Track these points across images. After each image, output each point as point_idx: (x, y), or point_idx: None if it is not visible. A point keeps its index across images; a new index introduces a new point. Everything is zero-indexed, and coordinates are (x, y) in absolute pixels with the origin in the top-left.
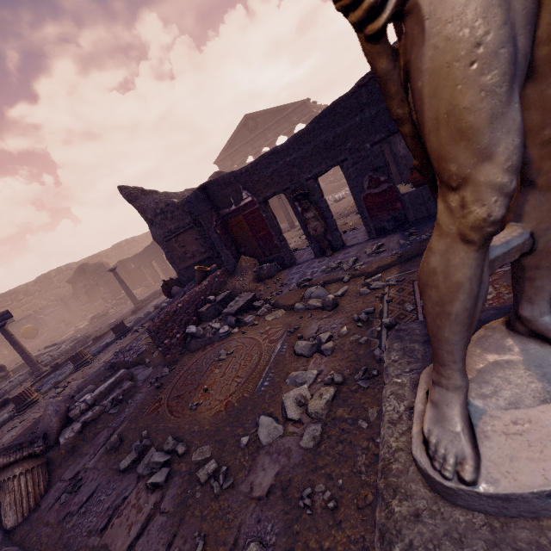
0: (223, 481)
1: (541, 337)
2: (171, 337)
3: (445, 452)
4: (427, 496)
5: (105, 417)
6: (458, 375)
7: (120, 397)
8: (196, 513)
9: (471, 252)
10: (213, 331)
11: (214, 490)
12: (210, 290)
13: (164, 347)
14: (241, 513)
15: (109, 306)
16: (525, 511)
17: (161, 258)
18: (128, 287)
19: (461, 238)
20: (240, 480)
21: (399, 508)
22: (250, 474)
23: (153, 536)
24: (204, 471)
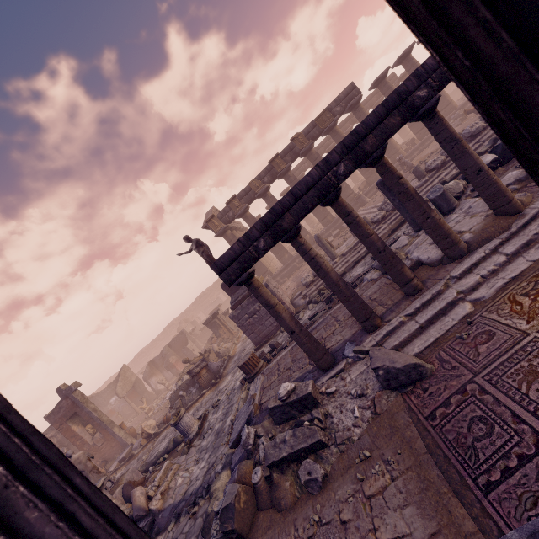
0: None
1: None
2: None
3: None
4: None
5: None
6: None
7: None
8: None
9: None
10: None
11: None
12: None
13: None
14: None
15: None
16: None
17: None
18: None
19: None
20: None
21: None
22: None
23: None
24: None
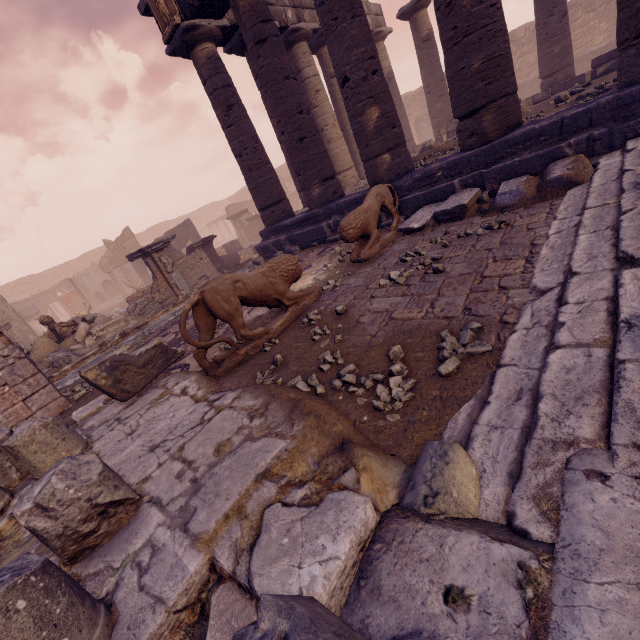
0: None
1: None
2: None
3: None
4: None
5: None
6: None
7: None
8: None
9: None
10: None
11: None
12: None
13: None
14: None
15: None
16: None
17: None
18: None
19: None
20: None
21: None
22: None
23: None
24: None
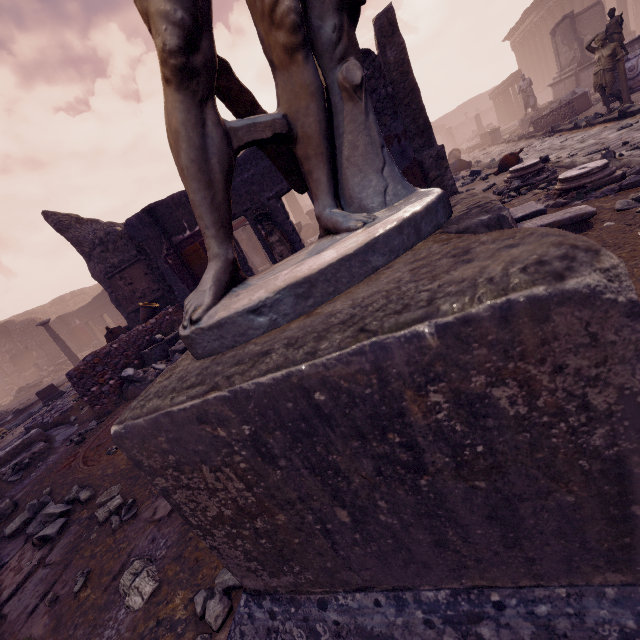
0: (125, 514)
1: (329, 233)
2: (102, 384)
3: (190, 307)
4: (187, 363)
5: (2, 486)
6: (214, 243)
7: (25, 460)
8: (86, 554)
9: (174, 94)
10: (156, 372)
11: (112, 525)
12: (158, 329)
13: (90, 396)
14: (136, 539)
15: (44, 375)
16: (237, 335)
17: (115, 310)
18: (67, 346)
19: (165, 81)
20: (145, 508)
21: (160, 379)
22: (158, 500)
23: (28, 592)
24: (105, 508)
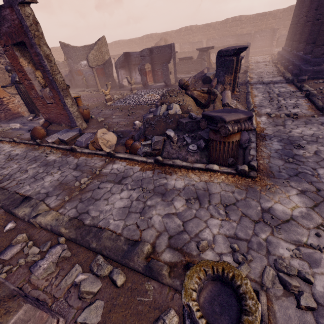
0: None
1: None
2: None
3: None
4: None
5: None
6: None
7: None
8: None
9: None
10: None
11: None
12: None
13: None
14: None
15: None
16: None
17: None
18: None
19: None
20: None
21: None
22: None
23: None
24: None
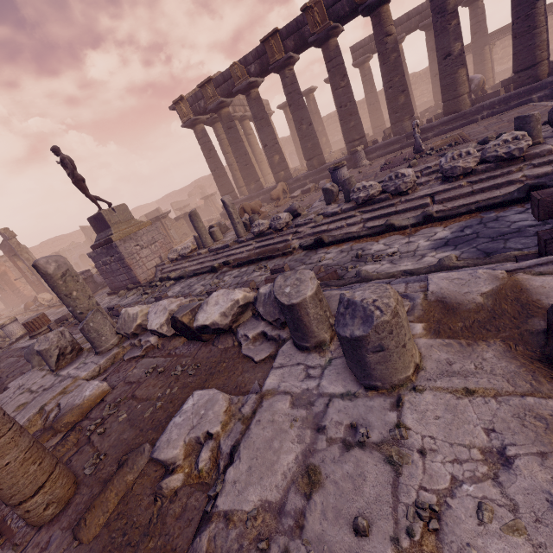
0: None
1: None
2: None
3: None
4: None
5: None
6: None
7: None
8: None
9: None
10: None
11: None
12: None
13: None
14: None
15: None
16: None
17: None
18: None
19: None
20: None
21: None
22: None
23: None
24: None
